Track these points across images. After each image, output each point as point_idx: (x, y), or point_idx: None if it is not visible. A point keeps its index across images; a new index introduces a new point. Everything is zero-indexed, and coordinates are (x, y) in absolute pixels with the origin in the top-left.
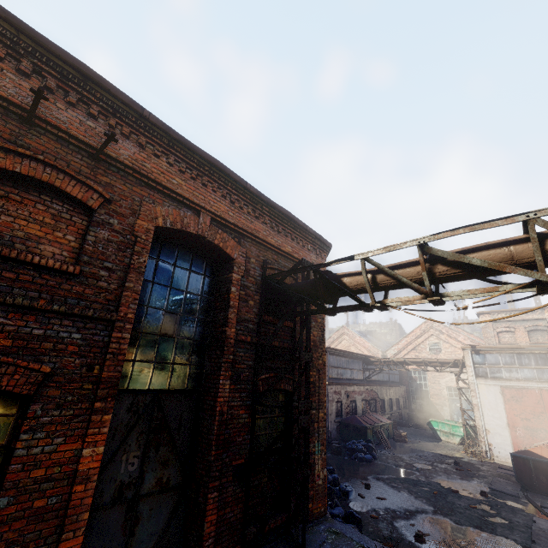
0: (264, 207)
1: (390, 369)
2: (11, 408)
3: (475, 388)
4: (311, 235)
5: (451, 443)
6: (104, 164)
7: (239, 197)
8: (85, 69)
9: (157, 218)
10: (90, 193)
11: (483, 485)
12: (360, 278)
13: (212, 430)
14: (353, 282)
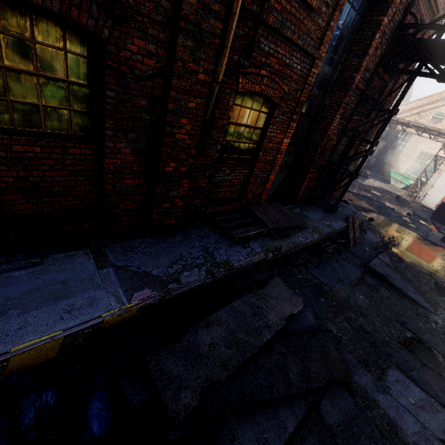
0: None
1: (389, 127)
2: (266, 109)
3: None
4: None
5: (396, 187)
6: None
7: None
8: None
9: None
10: None
11: (409, 211)
12: None
13: (321, 144)
14: None
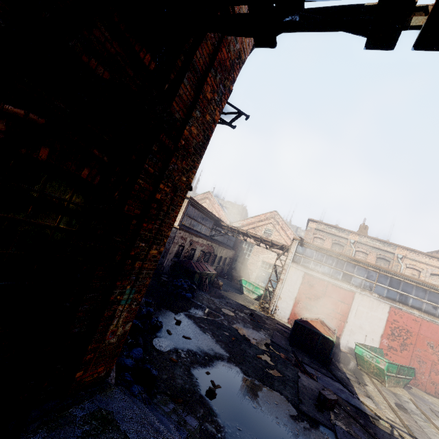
0: None
1: (232, 235)
2: None
3: (287, 268)
4: None
5: (249, 297)
6: None
7: None
8: None
9: None
10: None
11: (267, 337)
12: None
13: None
14: None
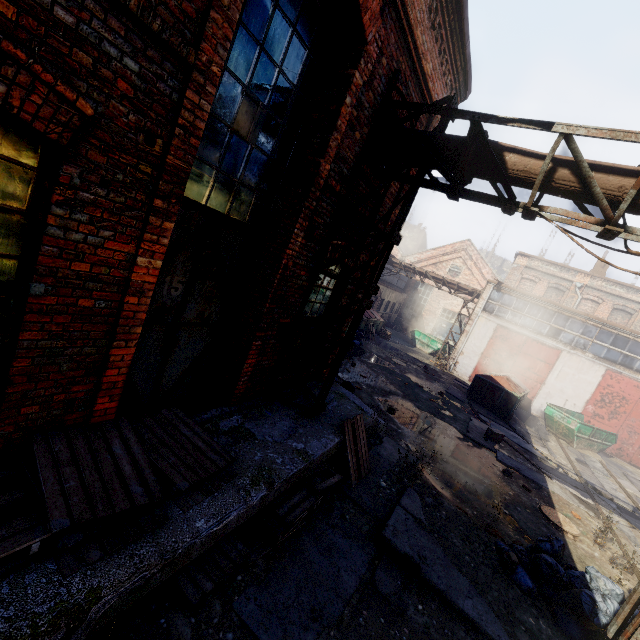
0: None
1: (406, 275)
2: (28, 155)
3: (476, 319)
4: (461, 60)
5: (423, 351)
6: None
7: None
8: None
9: None
10: None
11: (442, 388)
12: (533, 163)
13: (272, 282)
14: (519, 164)
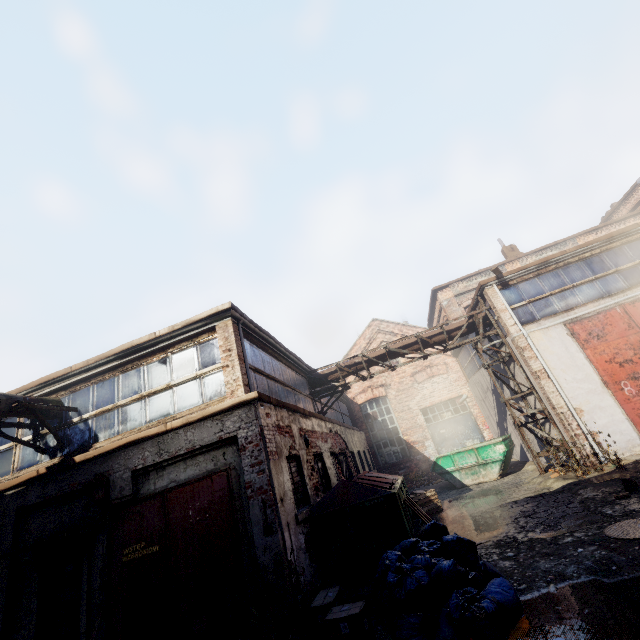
0: None
1: (361, 378)
2: None
3: (528, 342)
4: None
5: (485, 482)
6: None
7: None
8: None
9: None
10: None
11: None
12: None
13: None
14: None
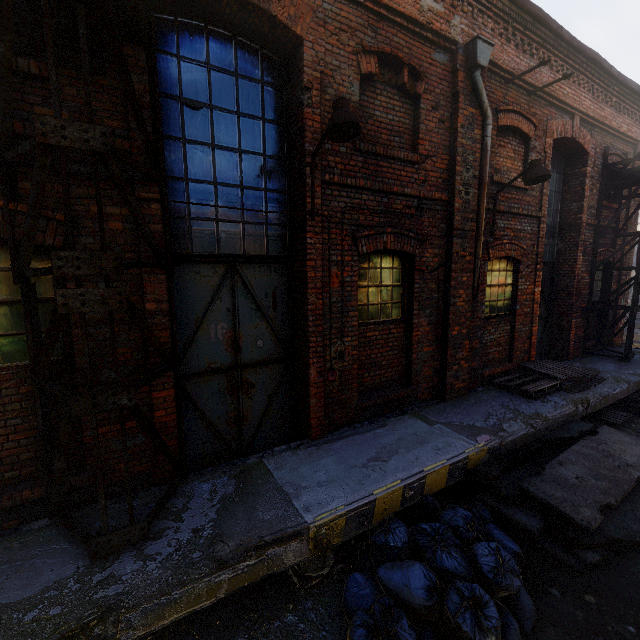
0: (614, 88)
1: None
2: (511, 267)
3: None
4: None
5: None
6: (531, 97)
7: (598, 85)
8: (539, 14)
9: (553, 132)
10: (529, 126)
11: None
12: None
13: (572, 285)
14: None
